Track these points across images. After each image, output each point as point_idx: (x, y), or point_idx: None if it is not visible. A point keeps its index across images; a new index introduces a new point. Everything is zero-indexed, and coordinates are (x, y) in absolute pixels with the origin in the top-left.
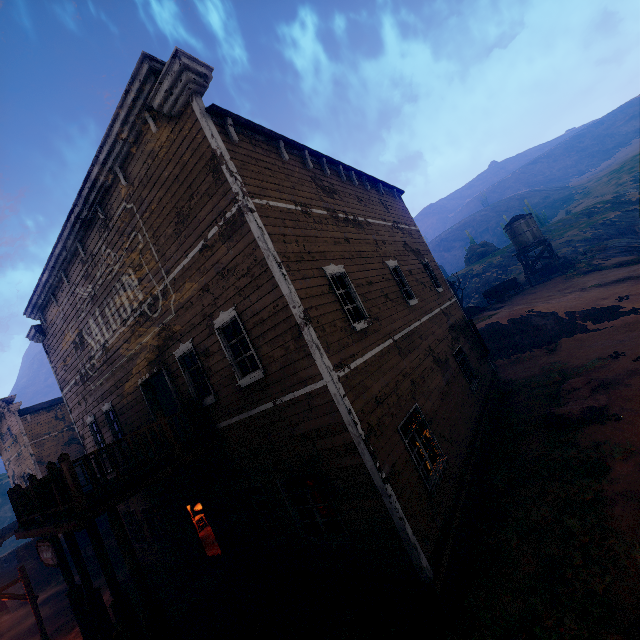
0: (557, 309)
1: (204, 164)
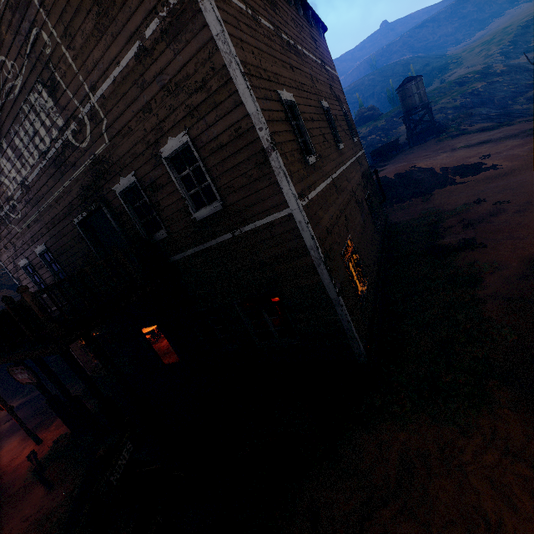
0: (434, 165)
1: None
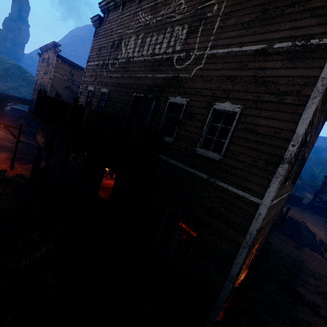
0: (317, 234)
1: None
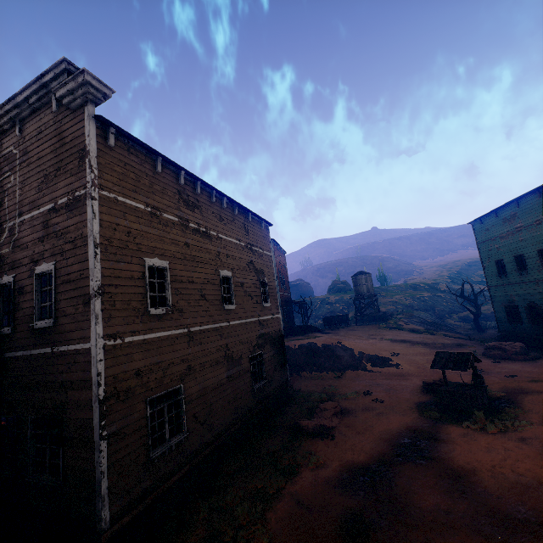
0: (355, 347)
1: (77, 151)
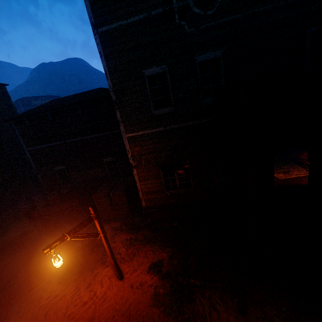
0: None
1: None
